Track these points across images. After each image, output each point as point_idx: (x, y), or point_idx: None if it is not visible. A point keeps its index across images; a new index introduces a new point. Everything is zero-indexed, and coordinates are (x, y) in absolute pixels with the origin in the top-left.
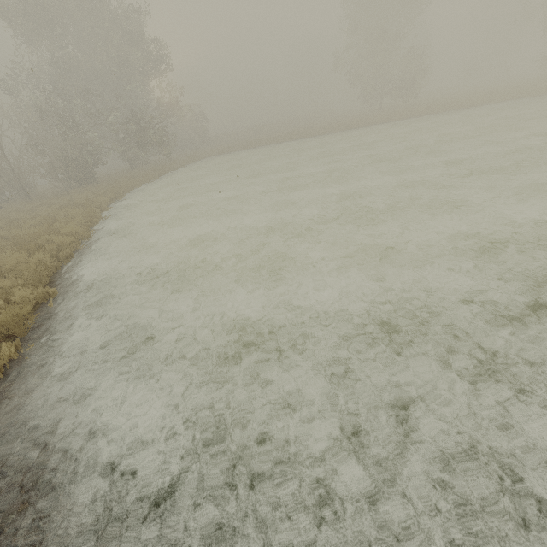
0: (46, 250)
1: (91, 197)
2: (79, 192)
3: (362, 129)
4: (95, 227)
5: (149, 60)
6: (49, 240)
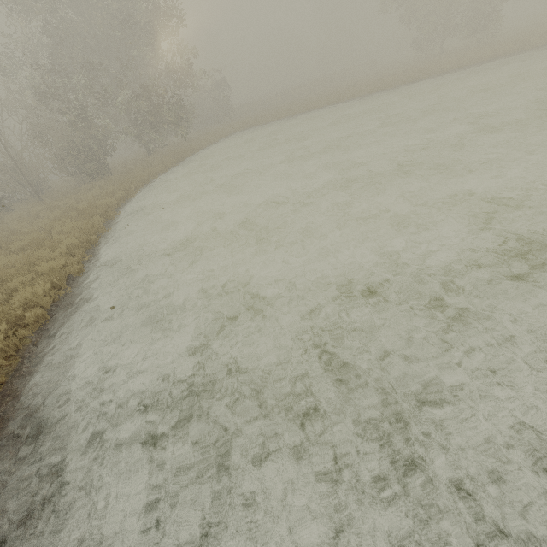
0: (5, 313)
1: (98, 198)
2: (90, 189)
3: (426, 81)
4: (93, 249)
5: (156, 14)
6: (23, 282)
